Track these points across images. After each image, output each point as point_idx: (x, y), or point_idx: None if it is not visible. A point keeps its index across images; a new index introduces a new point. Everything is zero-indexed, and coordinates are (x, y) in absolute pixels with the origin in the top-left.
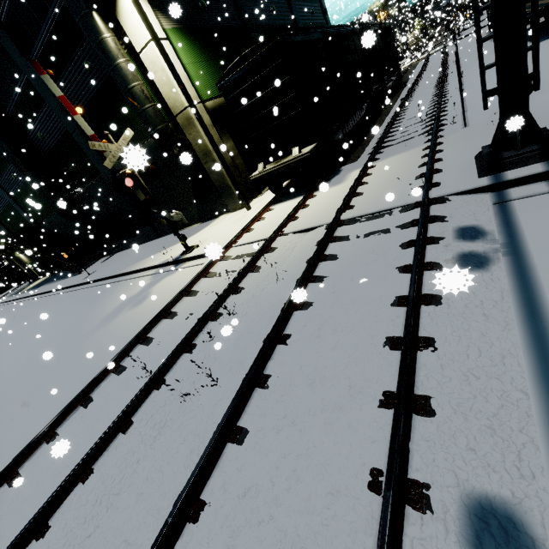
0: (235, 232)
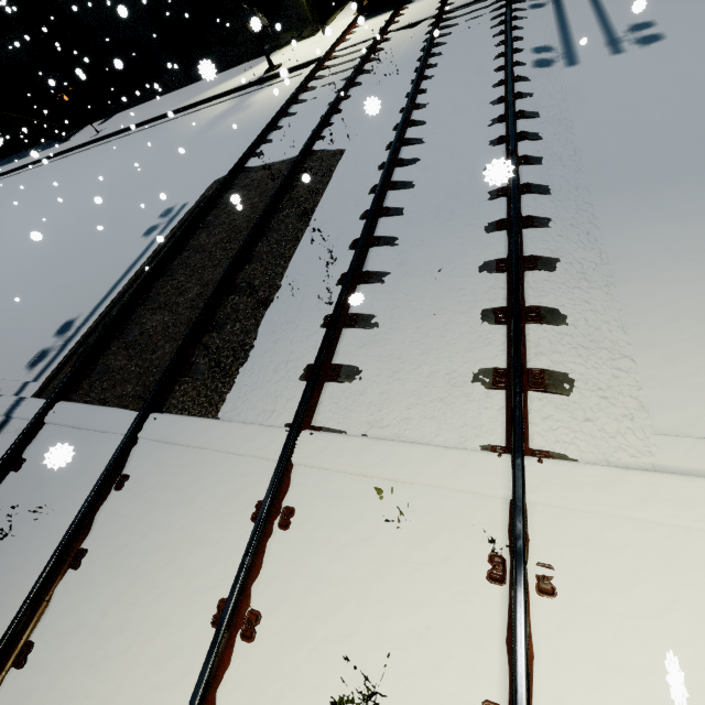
0: (326, 46)
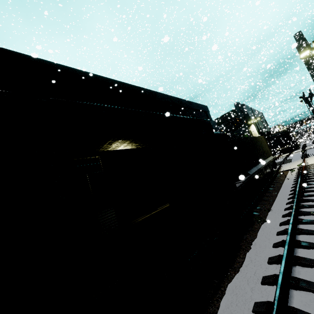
0: None
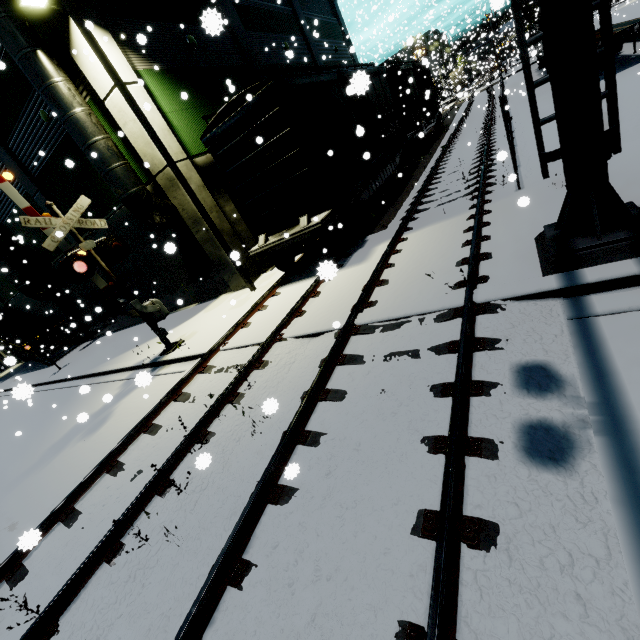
0: (229, 326)
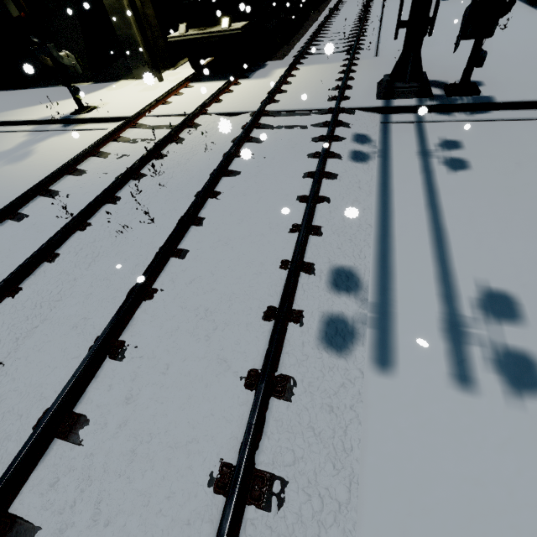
0: (147, 102)
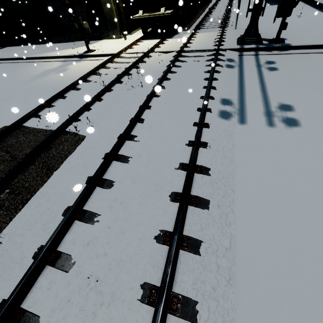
0: (121, 48)
